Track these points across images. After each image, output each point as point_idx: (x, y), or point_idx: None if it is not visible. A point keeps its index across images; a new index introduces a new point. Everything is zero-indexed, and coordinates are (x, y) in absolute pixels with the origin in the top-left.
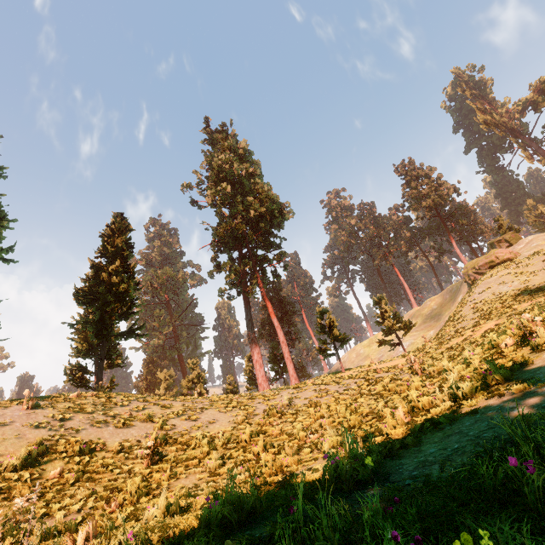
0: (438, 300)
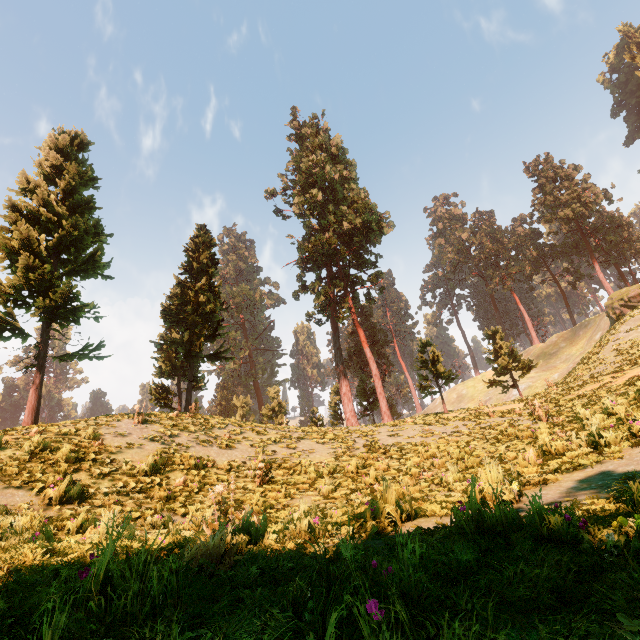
0: (568, 336)
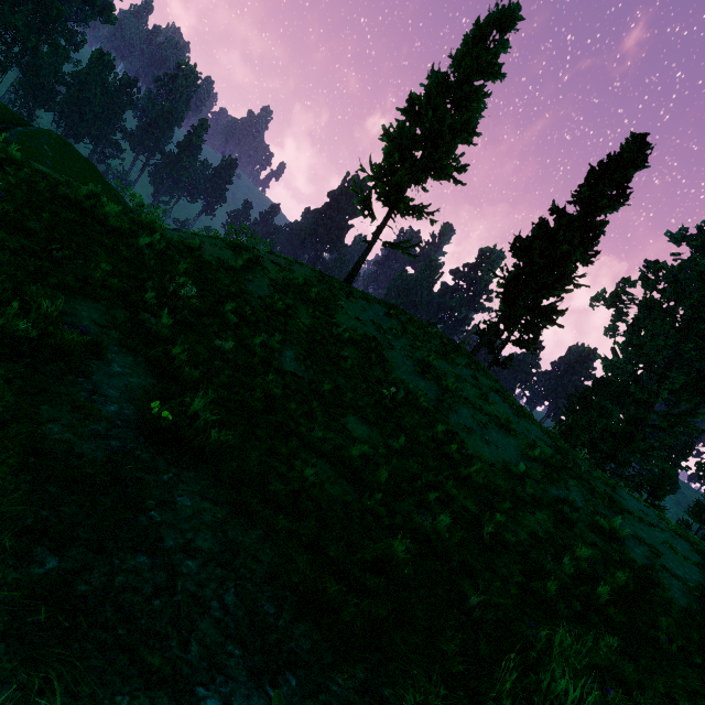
0: None
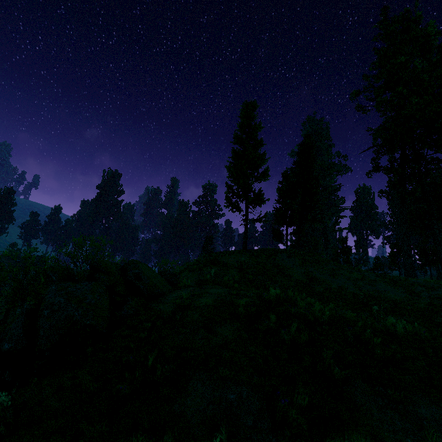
0: None
